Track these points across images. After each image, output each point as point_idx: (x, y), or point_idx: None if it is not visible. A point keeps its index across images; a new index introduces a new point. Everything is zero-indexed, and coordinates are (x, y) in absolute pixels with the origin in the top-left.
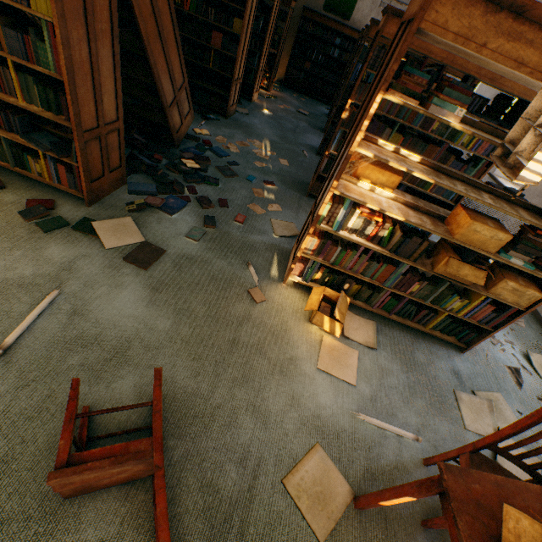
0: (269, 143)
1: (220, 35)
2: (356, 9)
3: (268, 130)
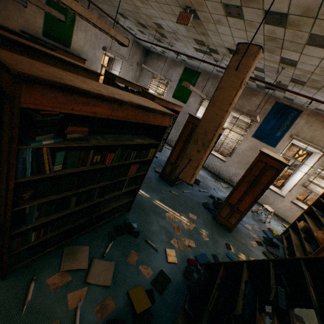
0: (166, 206)
1: (136, 165)
2: (74, 40)
3: (142, 191)
